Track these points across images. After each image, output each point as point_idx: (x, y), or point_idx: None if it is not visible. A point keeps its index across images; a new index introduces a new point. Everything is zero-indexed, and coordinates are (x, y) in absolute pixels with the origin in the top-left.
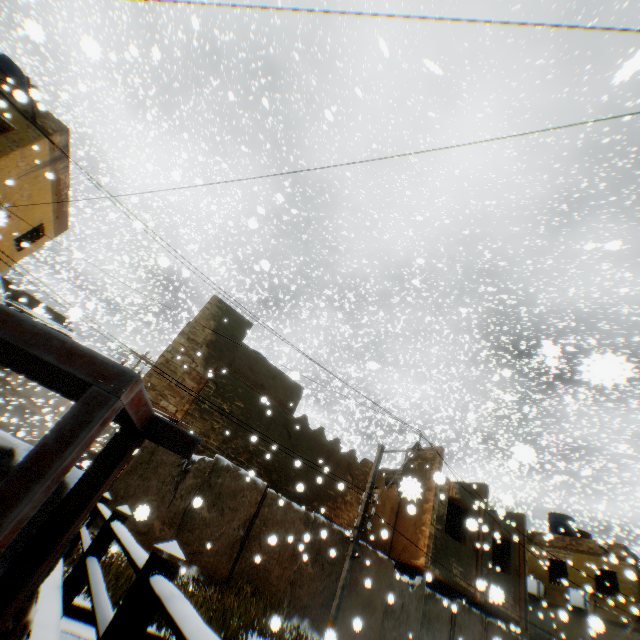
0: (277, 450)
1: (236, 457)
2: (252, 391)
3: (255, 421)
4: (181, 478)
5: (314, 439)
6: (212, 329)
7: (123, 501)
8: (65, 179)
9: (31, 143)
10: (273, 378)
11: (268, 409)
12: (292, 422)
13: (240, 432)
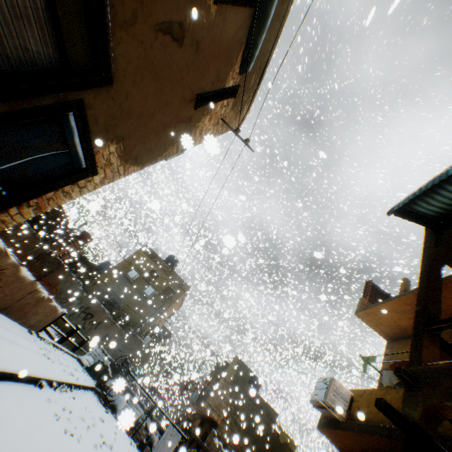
0: (261, 451)
1: (241, 450)
2: (250, 412)
3: (251, 430)
4: None
5: (282, 448)
6: (234, 374)
7: None
8: (185, 297)
9: (179, 296)
10: (261, 404)
11: (258, 424)
12: (270, 434)
13: (244, 436)
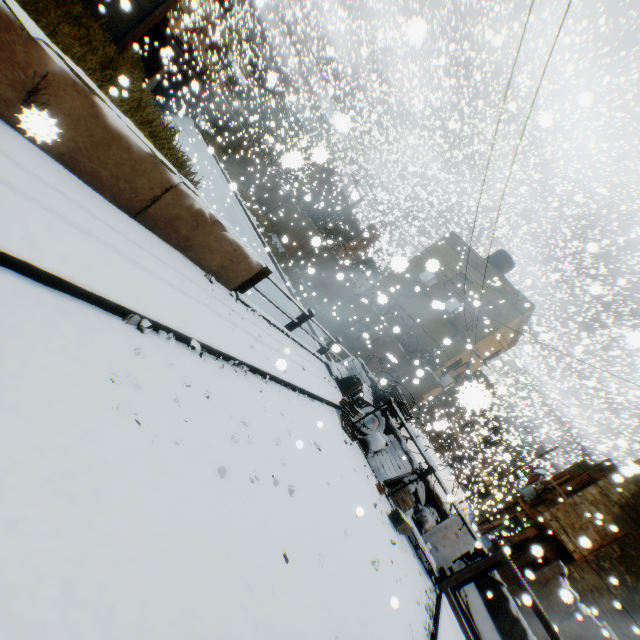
0: None
1: (627, 634)
2: None
3: None
4: (565, 615)
5: None
6: (628, 492)
7: (520, 597)
8: (522, 326)
9: (509, 321)
10: None
11: None
12: None
13: (638, 613)
